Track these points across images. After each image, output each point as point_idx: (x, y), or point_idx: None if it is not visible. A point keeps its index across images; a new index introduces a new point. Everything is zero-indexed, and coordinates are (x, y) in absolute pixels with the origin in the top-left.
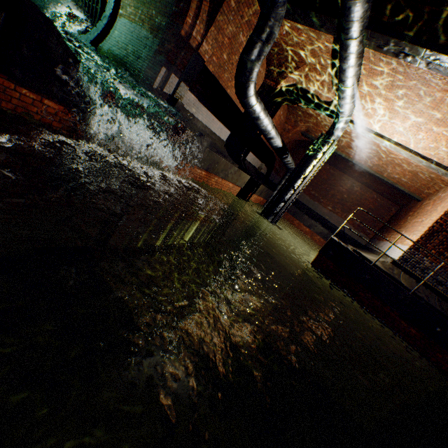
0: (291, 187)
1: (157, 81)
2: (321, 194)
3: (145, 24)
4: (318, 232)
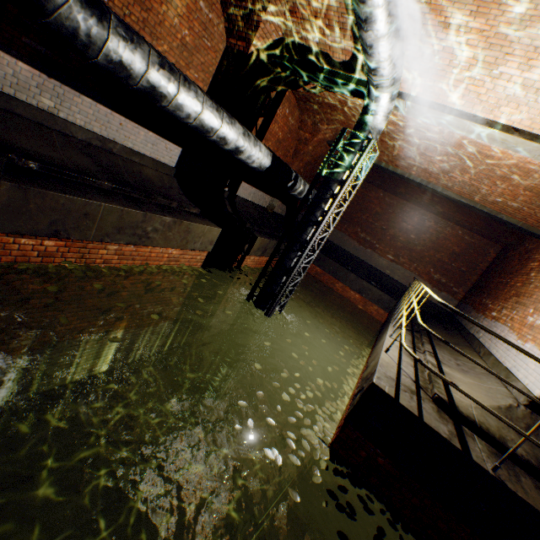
0: (297, 244)
1: None
2: (375, 236)
3: None
4: (375, 300)
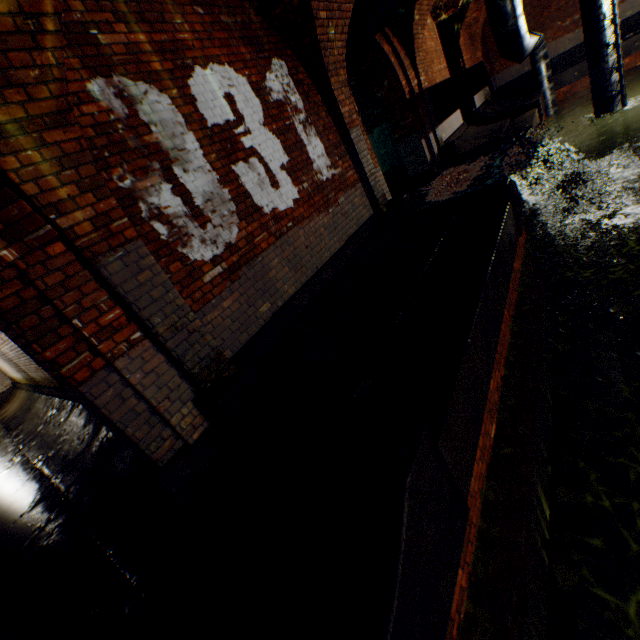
0: (604, 50)
1: (426, 155)
2: None
3: None
4: None
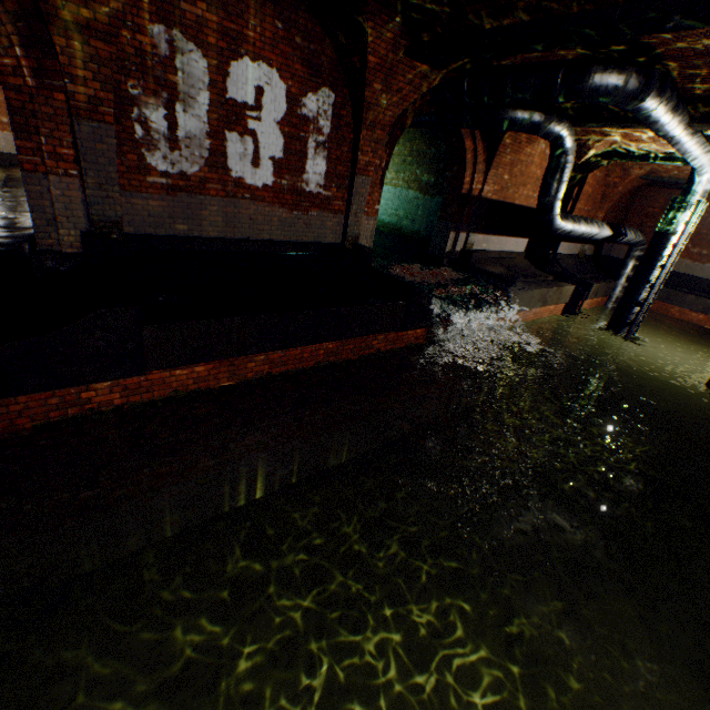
0: (644, 283)
1: (447, 245)
2: None
3: (411, 185)
4: None
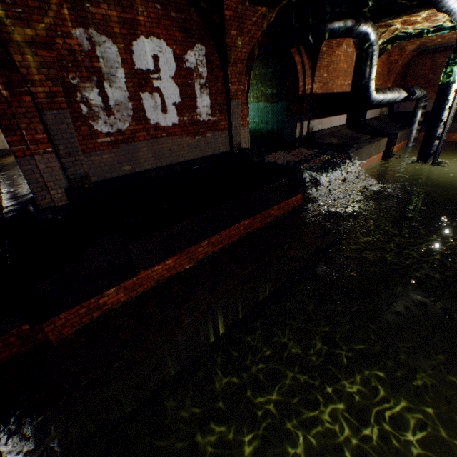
0: (438, 123)
1: (296, 133)
2: None
3: (260, 99)
4: None
